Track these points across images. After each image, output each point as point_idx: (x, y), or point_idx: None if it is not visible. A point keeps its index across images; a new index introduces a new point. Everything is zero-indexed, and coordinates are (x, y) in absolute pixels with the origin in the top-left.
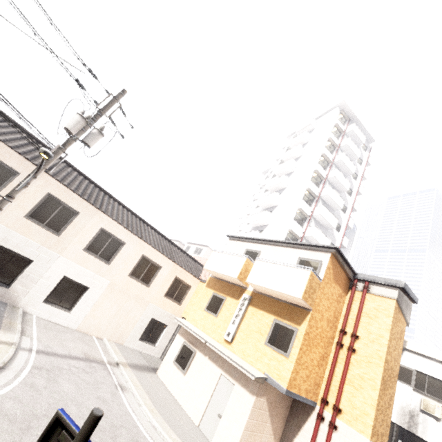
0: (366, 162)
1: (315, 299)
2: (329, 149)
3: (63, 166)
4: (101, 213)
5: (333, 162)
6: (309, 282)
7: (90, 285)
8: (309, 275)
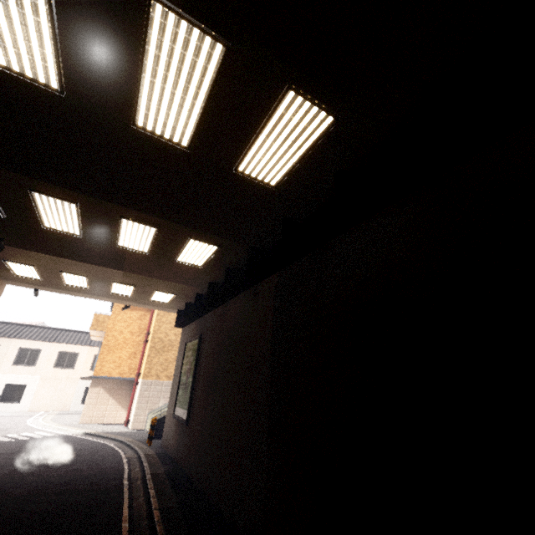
0: None
1: (107, 326)
2: None
3: None
4: (15, 339)
5: None
6: (94, 320)
7: (26, 383)
8: (93, 316)
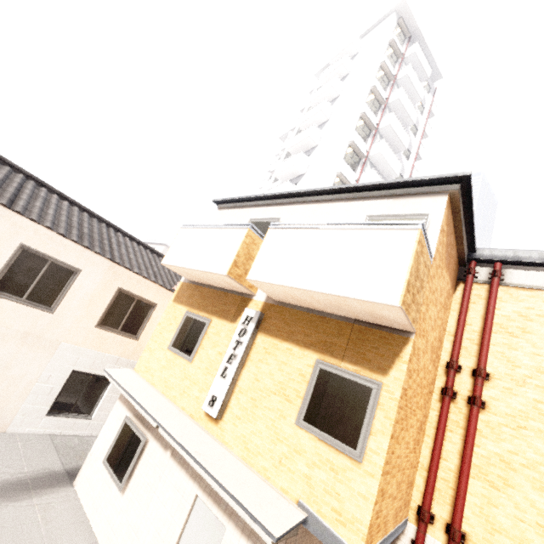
0: (429, 110)
1: (420, 305)
2: (381, 82)
3: None
4: None
5: (387, 104)
6: (415, 261)
7: None
8: (415, 242)
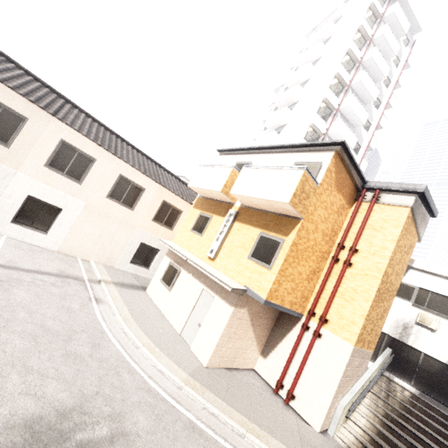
0: (404, 63)
1: (308, 206)
2: (357, 43)
3: (0, 60)
4: (56, 120)
5: (361, 62)
6: (300, 184)
7: (62, 206)
8: (301, 176)
